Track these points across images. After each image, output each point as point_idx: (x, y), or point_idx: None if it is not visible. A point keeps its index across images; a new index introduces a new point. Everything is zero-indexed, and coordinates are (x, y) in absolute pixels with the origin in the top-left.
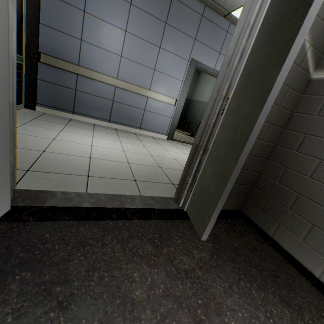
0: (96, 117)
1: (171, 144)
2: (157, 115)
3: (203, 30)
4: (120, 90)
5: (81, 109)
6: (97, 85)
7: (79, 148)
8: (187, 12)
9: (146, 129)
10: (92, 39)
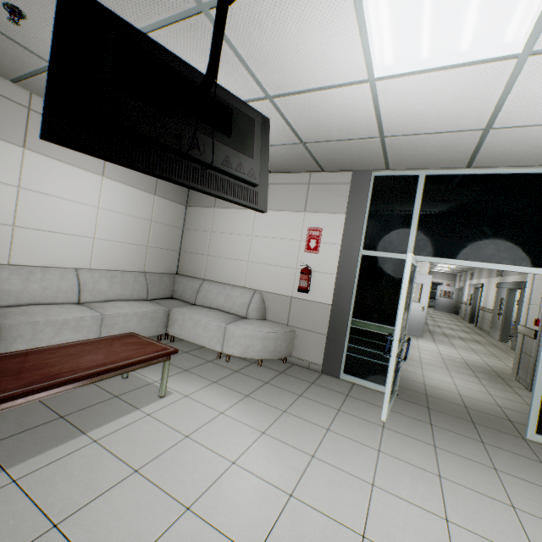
0: None
1: None
2: None
3: None
4: None
5: None
6: None
7: (471, 391)
8: None
9: None
10: None
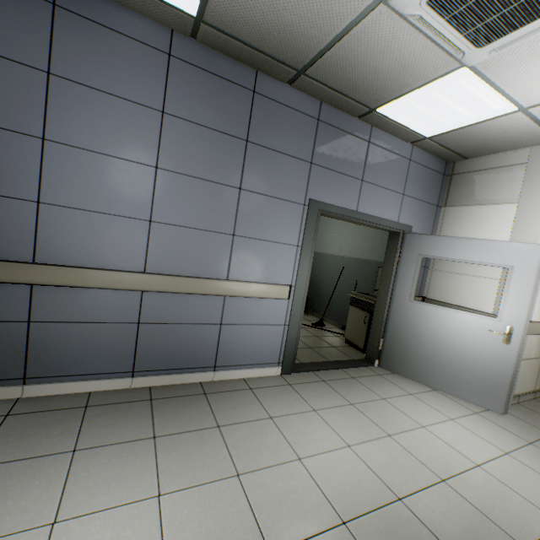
0: (96, 373)
1: (298, 394)
2: (251, 328)
3: (324, 144)
4: (154, 294)
5: (48, 365)
6: (93, 297)
7: None
8: (288, 116)
9: (230, 365)
10: (71, 195)
